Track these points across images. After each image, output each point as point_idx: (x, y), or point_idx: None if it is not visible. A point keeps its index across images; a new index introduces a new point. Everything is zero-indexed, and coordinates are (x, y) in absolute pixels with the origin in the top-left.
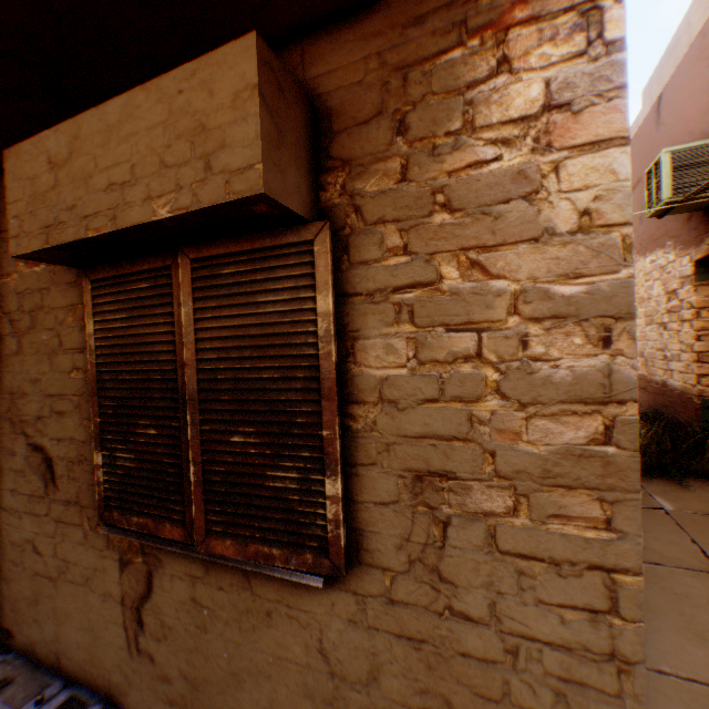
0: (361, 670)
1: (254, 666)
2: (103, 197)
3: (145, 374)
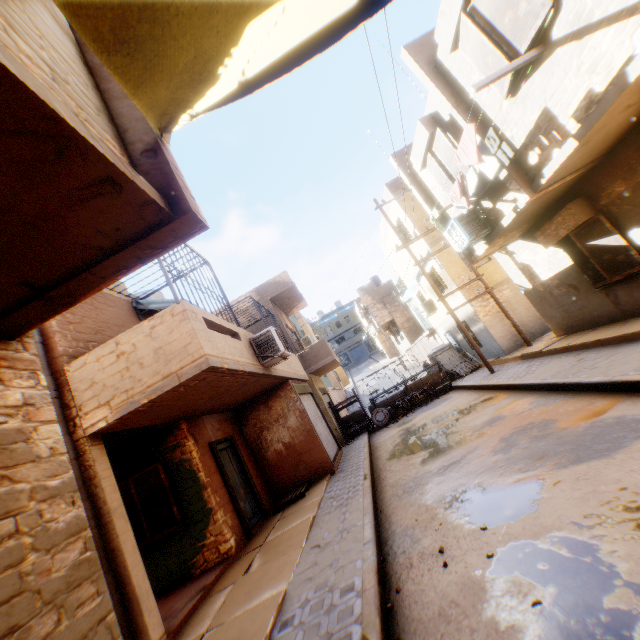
0: None
1: None
2: None
3: None
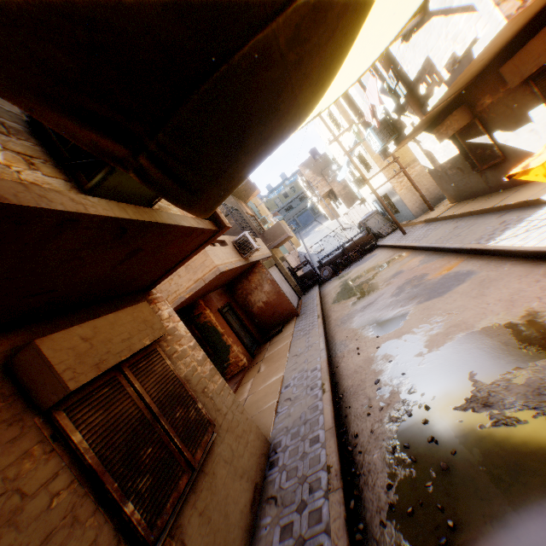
0: (231, 452)
1: (225, 499)
2: (122, 344)
3: (131, 428)
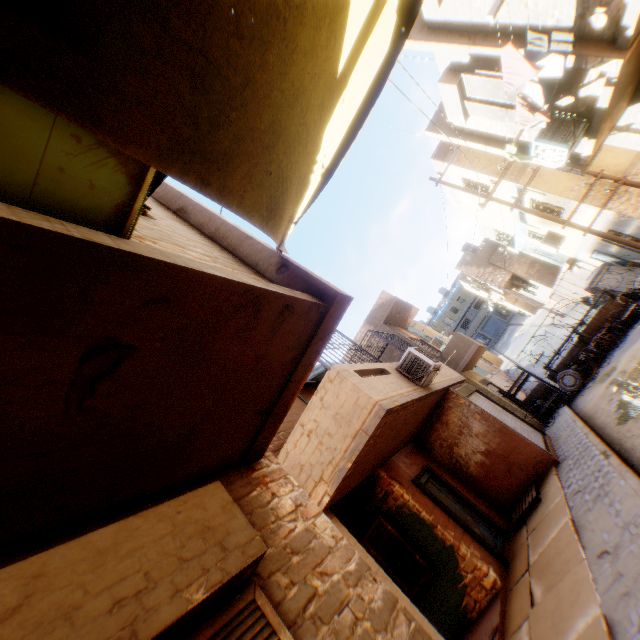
0: None
1: None
2: (107, 619)
3: None
